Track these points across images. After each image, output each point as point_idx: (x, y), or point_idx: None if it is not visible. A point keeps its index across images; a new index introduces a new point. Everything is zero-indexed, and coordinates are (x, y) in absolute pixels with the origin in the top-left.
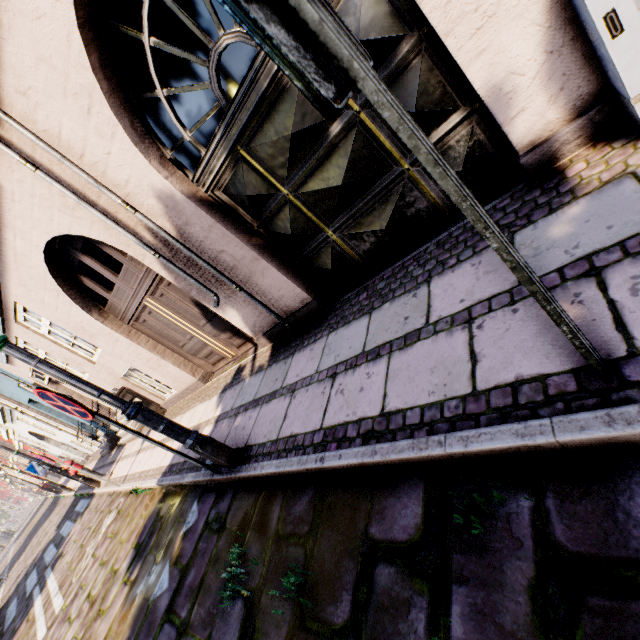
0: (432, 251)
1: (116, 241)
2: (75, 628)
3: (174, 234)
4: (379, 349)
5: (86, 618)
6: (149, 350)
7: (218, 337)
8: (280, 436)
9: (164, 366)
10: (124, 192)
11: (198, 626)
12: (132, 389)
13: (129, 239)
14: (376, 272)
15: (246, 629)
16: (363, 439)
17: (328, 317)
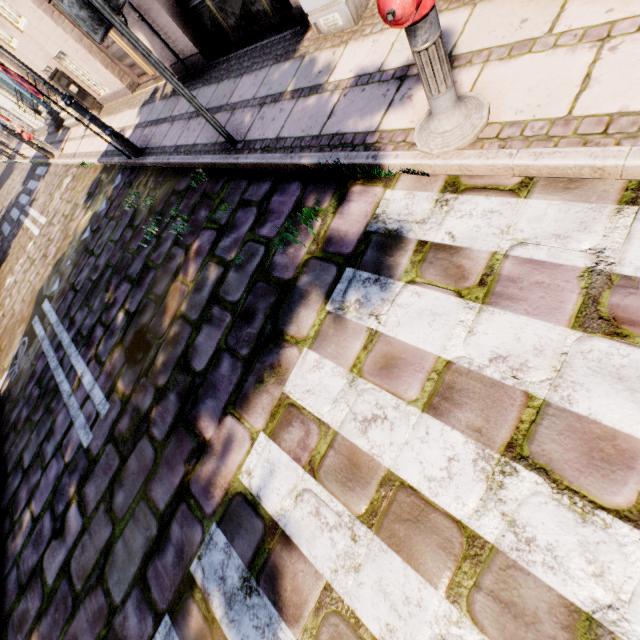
0: (257, 52)
1: None
2: (59, 227)
3: None
4: (209, 110)
5: (64, 223)
6: (76, 41)
7: (137, 52)
8: (161, 146)
9: (93, 62)
10: None
11: (117, 217)
12: (67, 74)
13: None
14: (238, 48)
15: (133, 216)
16: (184, 154)
17: (207, 73)
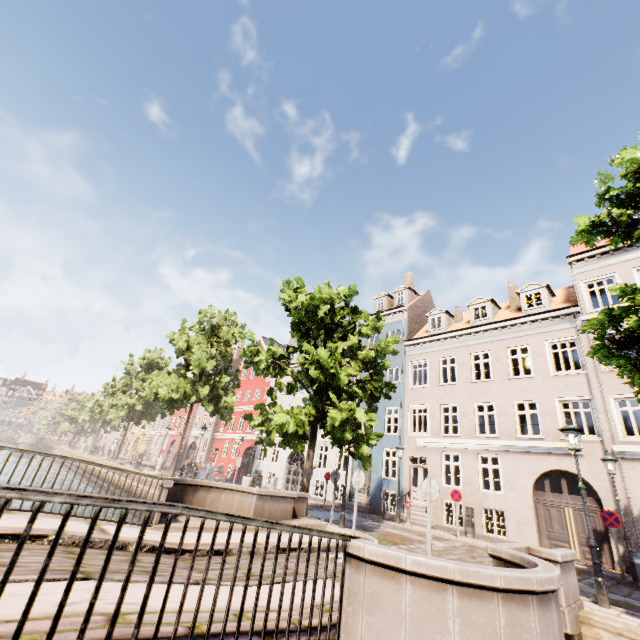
0: None
1: (602, 495)
2: None
3: (634, 515)
4: None
5: None
6: (534, 516)
7: (581, 546)
8: None
9: (528, 526)
10: (631, 496)
11: None
12: (474, 513)
13: (610, 499)
14: None
15: None
16: None
17: None
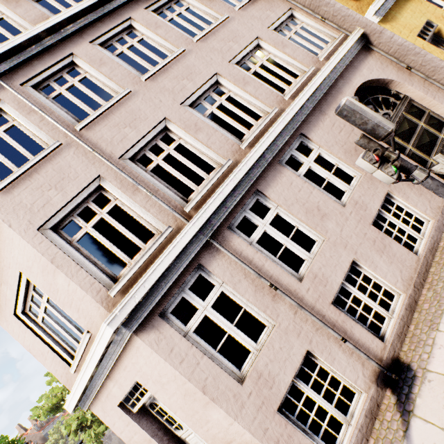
0: None
1: None
2: None
3: None
4: None
5: None
6: None
7: None
8: None
9: None
10: None
11: None
12: None
13: None
14: None
15: None
16: None
17: None
